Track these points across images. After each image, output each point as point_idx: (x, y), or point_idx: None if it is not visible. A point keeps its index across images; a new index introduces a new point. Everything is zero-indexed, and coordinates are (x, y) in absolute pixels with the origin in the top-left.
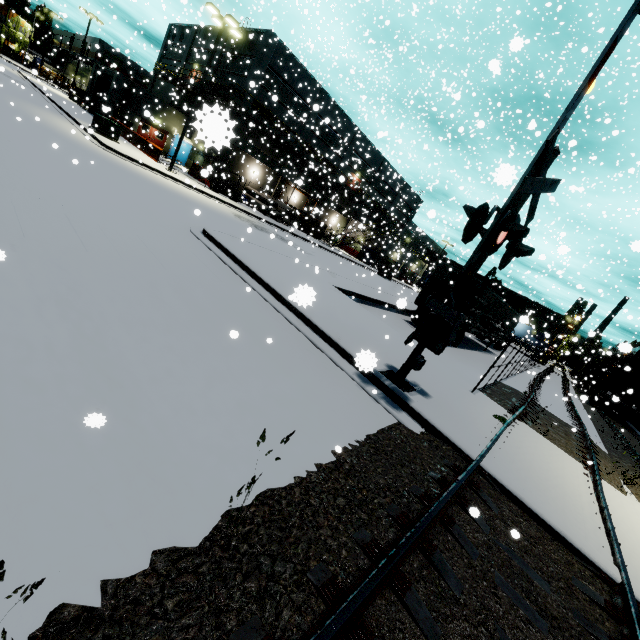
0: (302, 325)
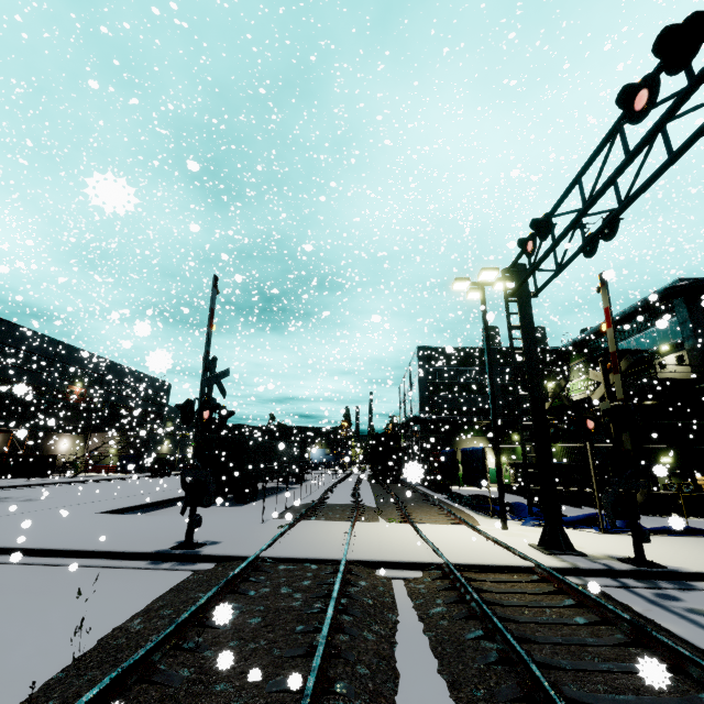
0: (74, 560)
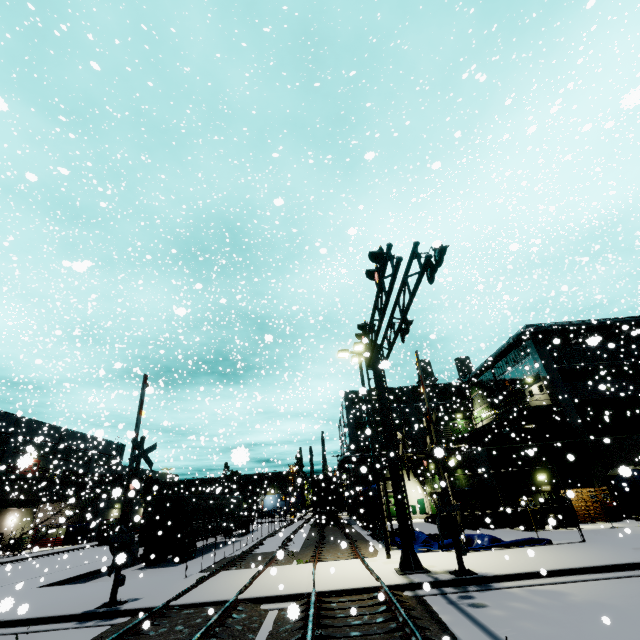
0: (12, 628)
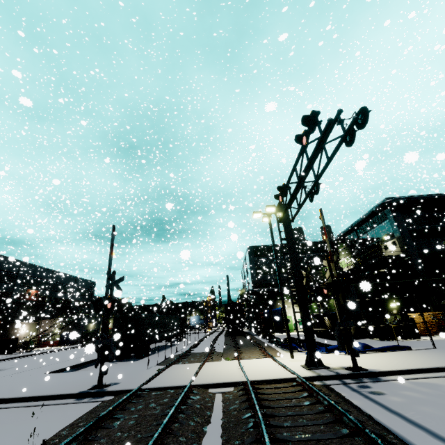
0: (29, 402)
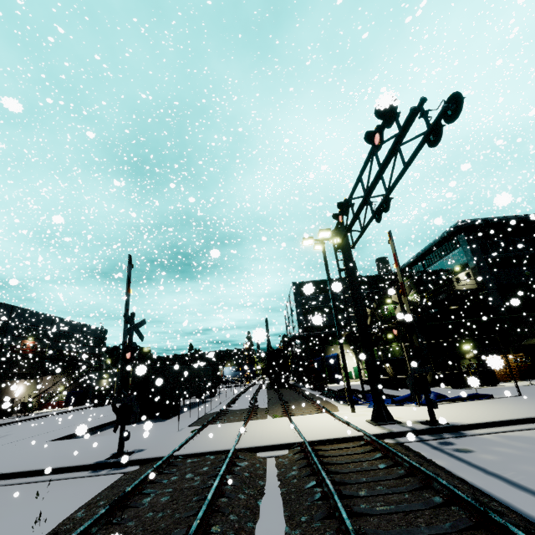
0: (32, 478)
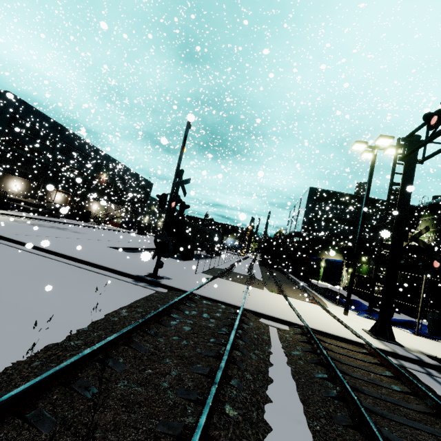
0: (95, 269)
